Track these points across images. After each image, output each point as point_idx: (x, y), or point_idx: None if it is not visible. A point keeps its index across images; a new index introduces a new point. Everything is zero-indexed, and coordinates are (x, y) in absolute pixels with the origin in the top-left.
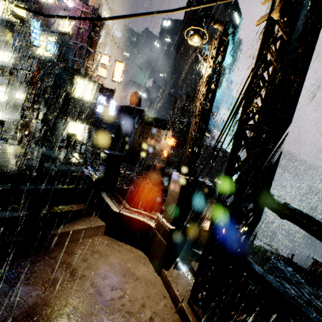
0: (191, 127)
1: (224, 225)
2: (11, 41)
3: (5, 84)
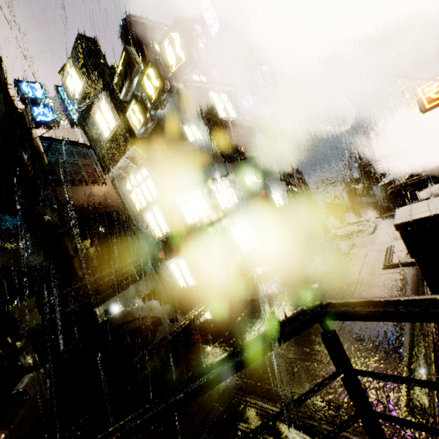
0: None
1: None
2: (196, 105)
3: (226, 173)
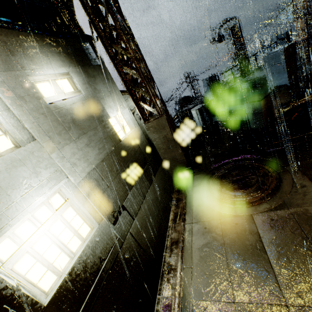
0: (296, 3)
1: (309, 24)
2: None
3: None
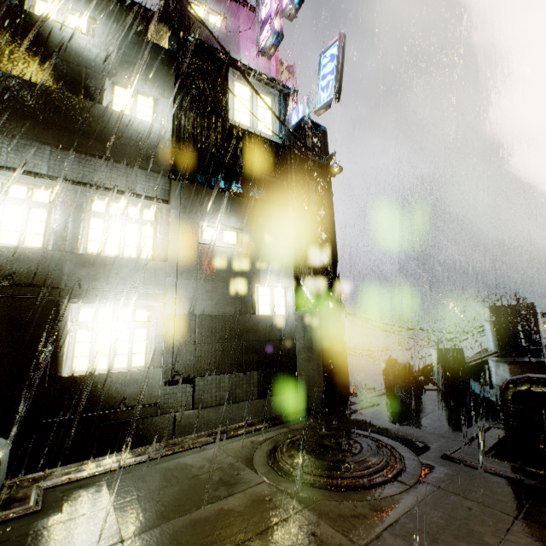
0: None
1: None
2: (171, 70)
3: (156, 195)
